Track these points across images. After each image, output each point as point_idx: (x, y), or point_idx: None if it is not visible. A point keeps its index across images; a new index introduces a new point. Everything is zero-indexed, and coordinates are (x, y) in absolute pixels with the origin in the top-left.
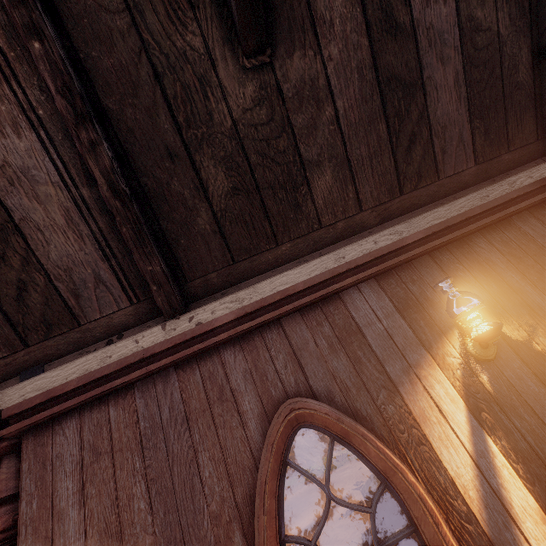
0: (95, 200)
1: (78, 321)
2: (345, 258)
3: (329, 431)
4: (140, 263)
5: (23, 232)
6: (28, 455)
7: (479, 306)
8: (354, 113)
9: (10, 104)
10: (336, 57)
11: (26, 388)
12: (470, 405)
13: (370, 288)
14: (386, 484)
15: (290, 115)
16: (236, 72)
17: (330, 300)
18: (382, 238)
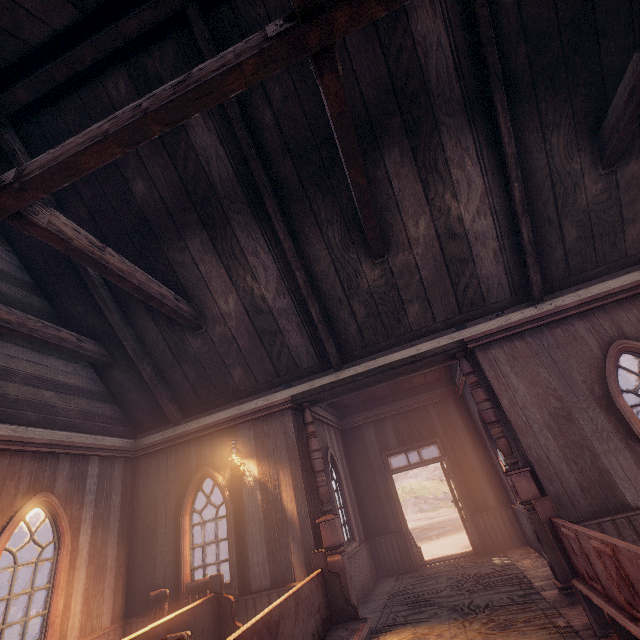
0: (508, 246)
1: (485, 303)
2: None
3: None
4: (531, 276)
5: (474, 261)
6: (480, 356)
7: None
8: None
9: (485, 206)
10: None
11: (470, 331)
12: None
13: None
14: None
15: (620, 196)
16: (594, 177)
17: (635, 297)
18: None
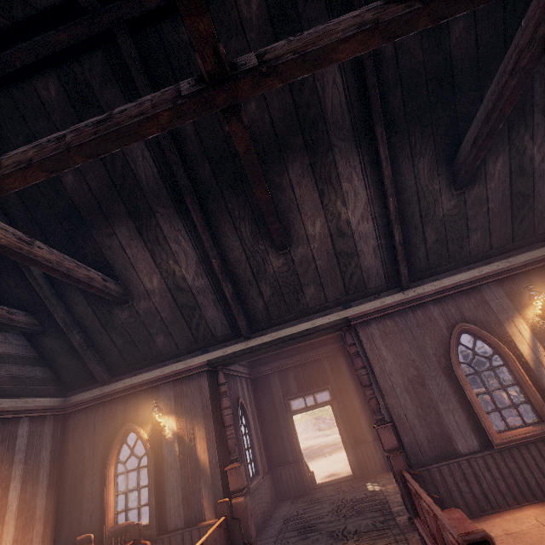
0: (384, 244)
1: (366, 288)
2: (483, 272)
3: (475, 334)
4: (401, 269)
5: (358, 255)
6: (360, 331)
7: (543, 297)
8: (496, 209)
9: (368, 213)
10: (493, 187)
11: (353, 310)
12: (532, 332)
13: (493, 286)
14: (496, 352)
15: (467, 211)
16: (449, 196)
17: (474, 289)
18: (501, 264)
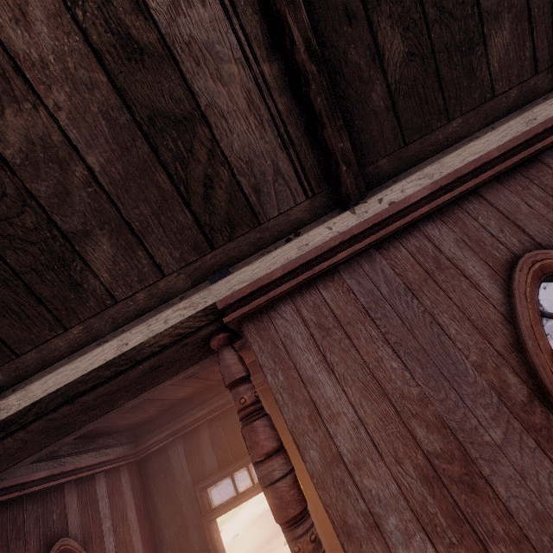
0: (274, 78)
1: (258, 219)
2: (537, 119)
3: None
4: (331, 139)
5: (208, 121)
6: (254, 338)
7: None
8: None
9: None
10: None
11: (230, 282)
12: None
13: None
14: None
15: None
16: None
17: (528, 165)
18: None
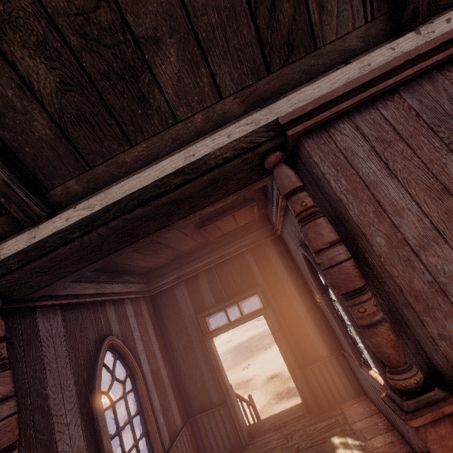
0: None
1: (315, 43)
2: None
3: None
4: None
5: None
6: (314, 152)
7: None
8: None
9: None
10: None
11: (290, 101)
12: None
13: None
14: None
15: None
16: None
17: None
18: None
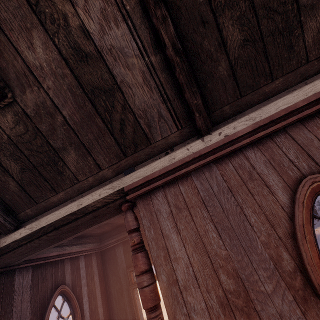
0: (158, 64)
1: (150, 141)
2: None
3: None
4: (189, 99)
5: (121, 90)
6: (141, 209)
7: None
8: None
9: (112, 6)
10: None
11: (132, 177)
12: None
13: None
14: None
15: None
16: None
17: None
18: None
